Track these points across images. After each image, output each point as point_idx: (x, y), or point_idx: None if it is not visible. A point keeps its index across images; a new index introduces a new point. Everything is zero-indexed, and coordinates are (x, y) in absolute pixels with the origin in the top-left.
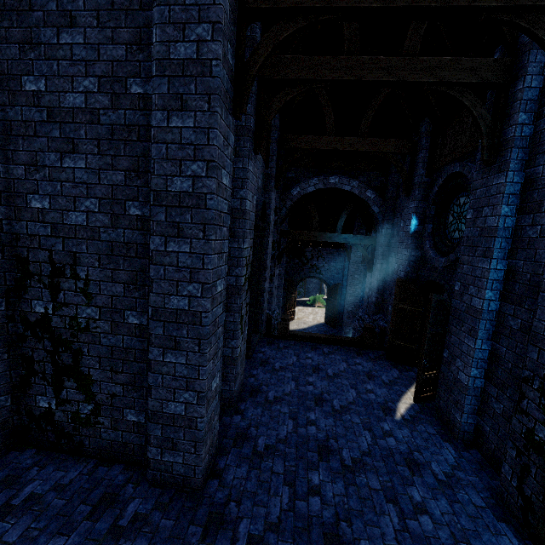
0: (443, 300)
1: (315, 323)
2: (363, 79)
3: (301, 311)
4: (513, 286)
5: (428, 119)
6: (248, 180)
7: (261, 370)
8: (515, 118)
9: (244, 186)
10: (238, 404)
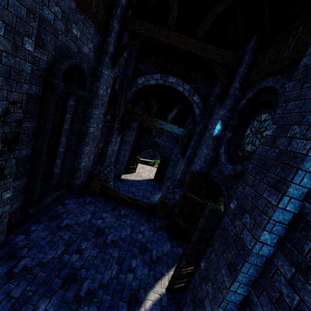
0: (217, 209)
1: (147, 178)
2: None
3: (143, 168)
4: (302, 242)
5: (256, 36)
6: None
7: (43, 225)
8: None
9: None
10: None
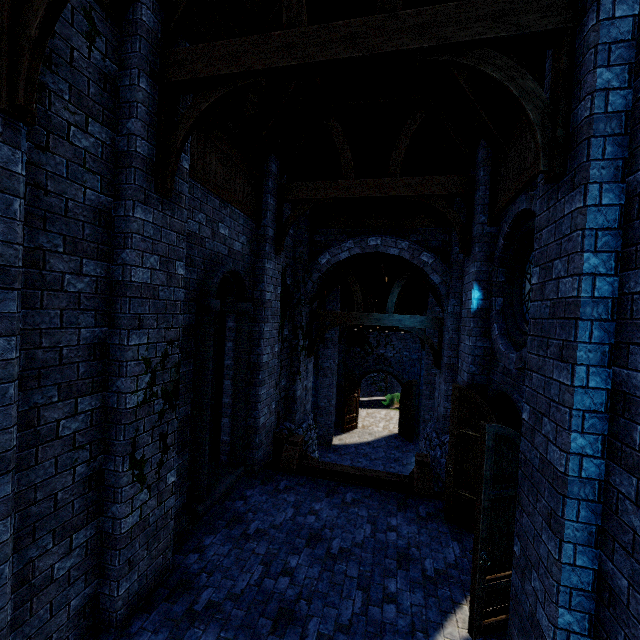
0: (509, 434)
1: (385, 433)
2: (310, 61)
3: (371, 415)
4: (629, 430)
5: (485, 142)
6: (135, 234)
7: (221, 535)
8: (590, 81)
9: (128, 245)
10: (133, 617)
